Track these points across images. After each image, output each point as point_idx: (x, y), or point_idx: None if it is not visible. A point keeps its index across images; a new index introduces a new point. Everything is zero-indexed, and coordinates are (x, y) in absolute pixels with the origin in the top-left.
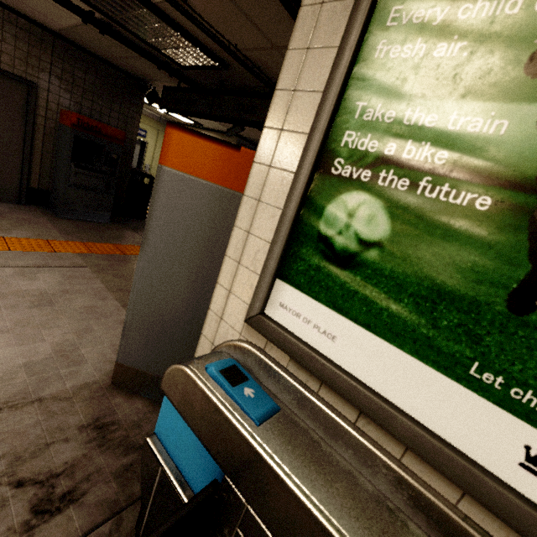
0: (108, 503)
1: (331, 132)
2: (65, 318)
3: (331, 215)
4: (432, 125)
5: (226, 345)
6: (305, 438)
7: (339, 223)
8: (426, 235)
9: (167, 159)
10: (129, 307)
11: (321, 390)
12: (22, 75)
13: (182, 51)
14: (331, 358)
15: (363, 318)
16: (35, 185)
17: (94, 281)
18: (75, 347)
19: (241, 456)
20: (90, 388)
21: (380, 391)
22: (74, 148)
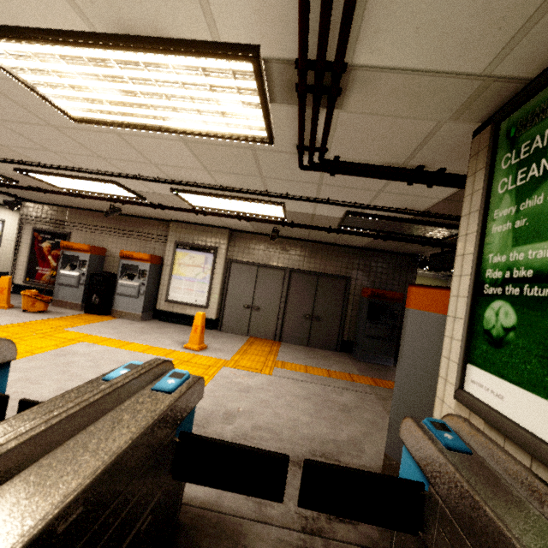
0: (371, 540)
1: (480, 272)
2: (355, 422)
3: (487, 317)
4: (522, 258)
5: (444, 418)
6: (487, 471)
7: (492, 320)
8: (533, 317)
9: (410, 304)
10: (392, 406)
11: (505, 444)
12: (344, 274)
13: (435, 232)
14: (503, 413)
15: (514, 379)
16: (345, 338)
17: (376, 405)
18: (360, 442)
19: (435, 464)
20: (367, 469)
21: (534, 432)
22: (368, 311)
